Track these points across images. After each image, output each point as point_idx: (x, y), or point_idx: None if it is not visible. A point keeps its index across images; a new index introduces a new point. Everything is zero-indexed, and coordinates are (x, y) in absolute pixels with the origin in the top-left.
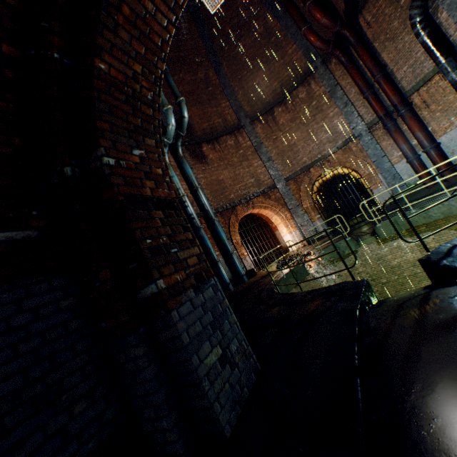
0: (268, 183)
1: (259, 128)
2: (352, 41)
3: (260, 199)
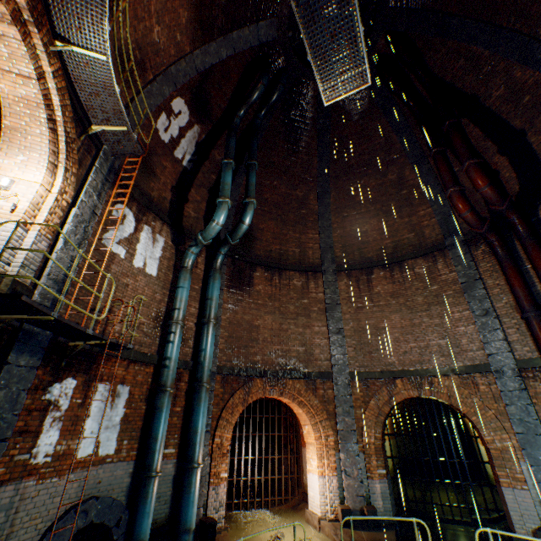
0: (323, 365)
1: (343, 283)
2: (521, 232)
3: (298, 384)
